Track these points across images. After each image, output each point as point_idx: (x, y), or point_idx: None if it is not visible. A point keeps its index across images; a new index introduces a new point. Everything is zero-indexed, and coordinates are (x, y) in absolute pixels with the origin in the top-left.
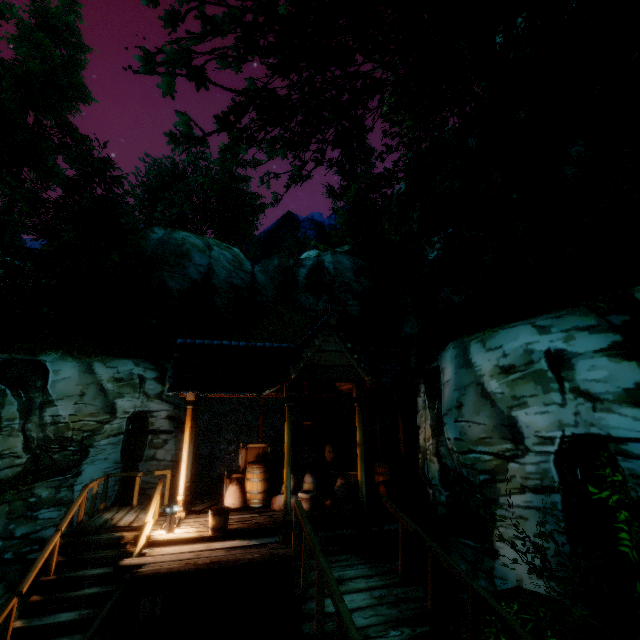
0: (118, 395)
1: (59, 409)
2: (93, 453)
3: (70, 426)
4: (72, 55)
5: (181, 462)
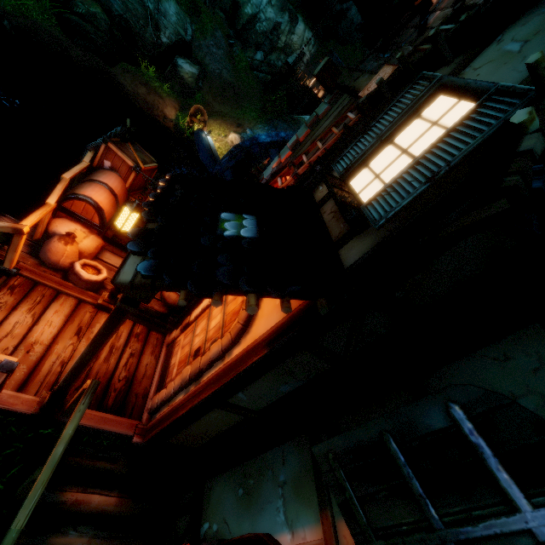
0: (304, 44)
1: (294, 37)
2: (292, 56)
3: (293, 44)
4: None
5: (300, 75)
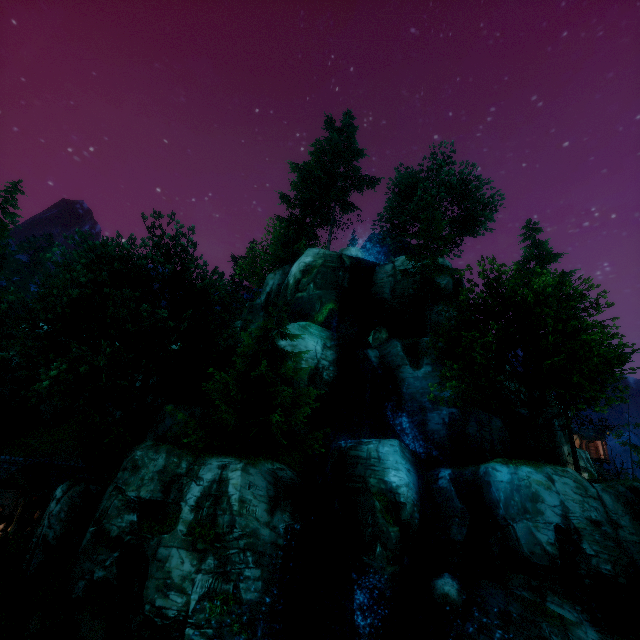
0: None
1: None
2: None
3: None
4: (3, 226)
5: None
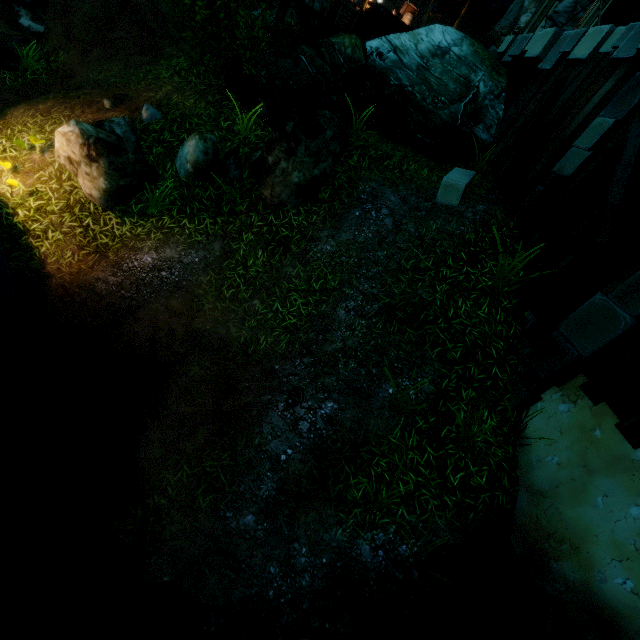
0: None
1: None
2: None
3: None
4: None
5: None
